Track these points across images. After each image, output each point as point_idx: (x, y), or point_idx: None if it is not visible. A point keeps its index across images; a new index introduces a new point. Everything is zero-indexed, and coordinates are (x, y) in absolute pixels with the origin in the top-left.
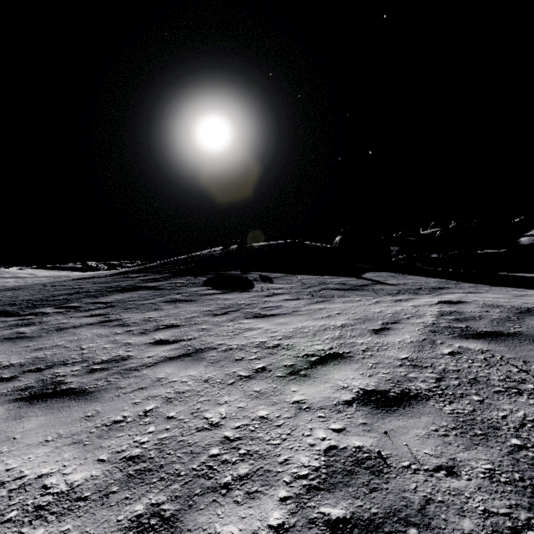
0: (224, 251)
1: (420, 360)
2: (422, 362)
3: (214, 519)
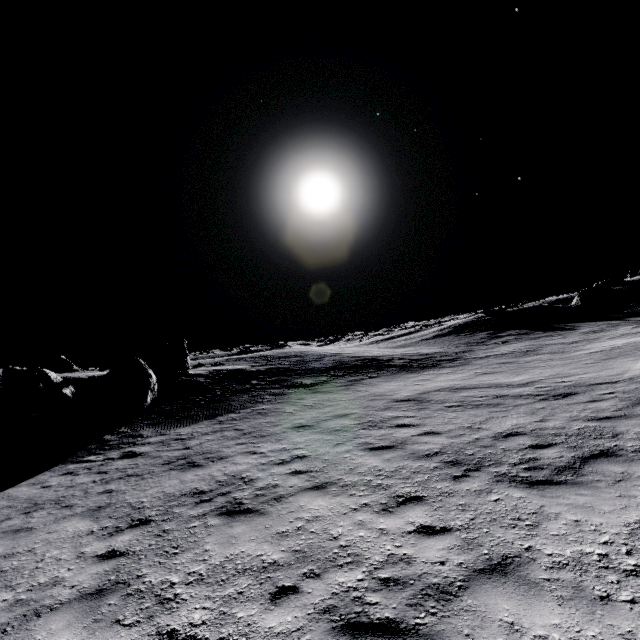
0: (492, 317)
1: None
2: None
3: None
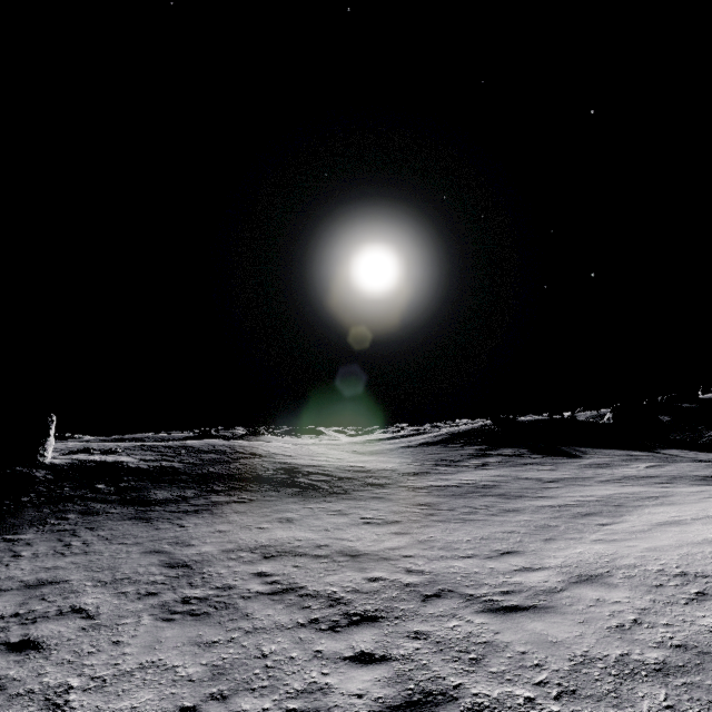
0: (500, 426)
1: (711, 474)
2: (711, 474)
3: (677, 484)
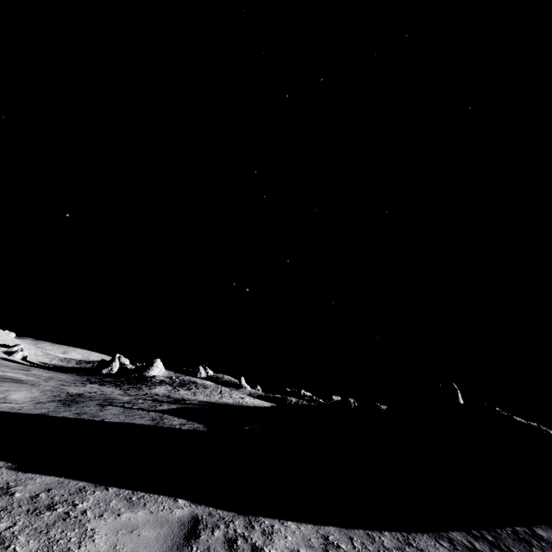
0: None
1: None
2: None
3: None
